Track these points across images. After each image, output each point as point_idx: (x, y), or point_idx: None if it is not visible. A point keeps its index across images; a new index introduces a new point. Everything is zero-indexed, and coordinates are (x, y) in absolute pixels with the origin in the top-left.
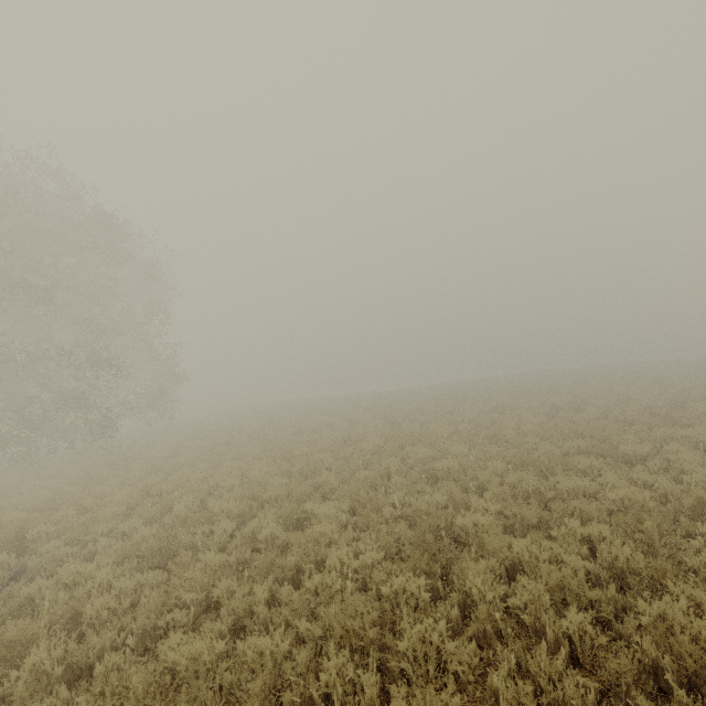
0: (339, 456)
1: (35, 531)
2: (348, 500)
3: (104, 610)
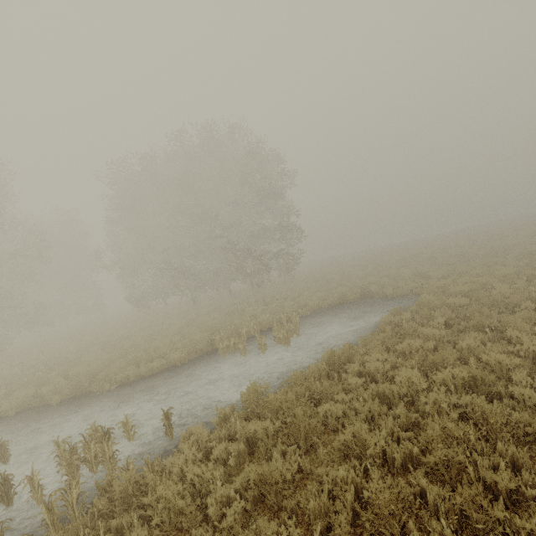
0: (469, 257)
1: (372, 287)
2: (529, 259)
3: (495, 279)
